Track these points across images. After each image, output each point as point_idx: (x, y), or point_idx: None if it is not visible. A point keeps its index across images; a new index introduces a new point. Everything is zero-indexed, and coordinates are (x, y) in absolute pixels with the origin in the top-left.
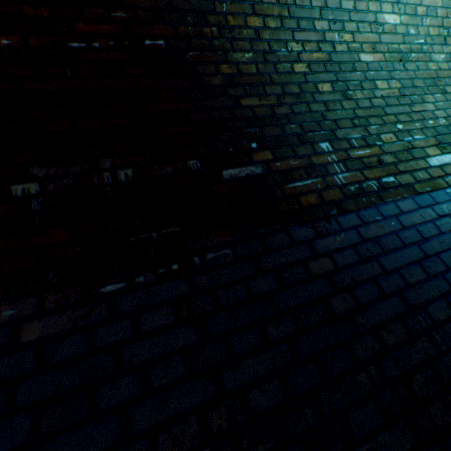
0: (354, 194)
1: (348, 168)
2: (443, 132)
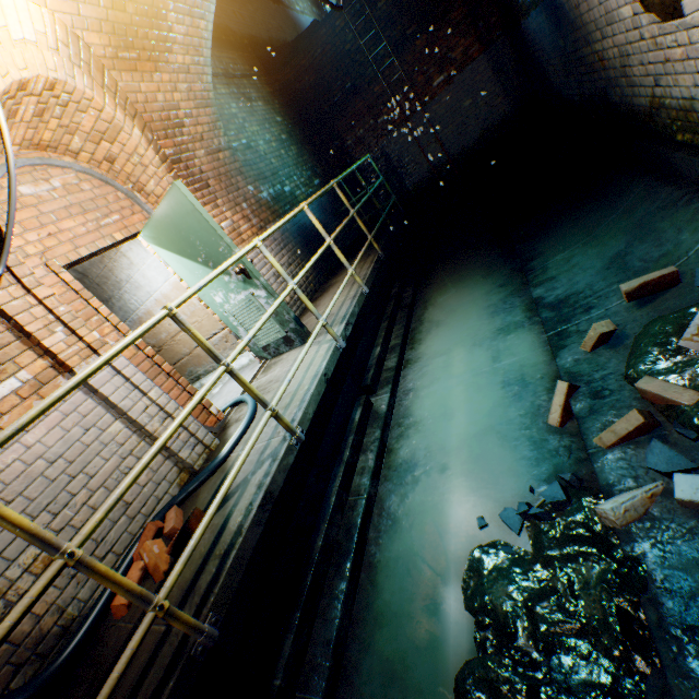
0: (290, 8)
1: (287, 2)
2: (296, 2)
